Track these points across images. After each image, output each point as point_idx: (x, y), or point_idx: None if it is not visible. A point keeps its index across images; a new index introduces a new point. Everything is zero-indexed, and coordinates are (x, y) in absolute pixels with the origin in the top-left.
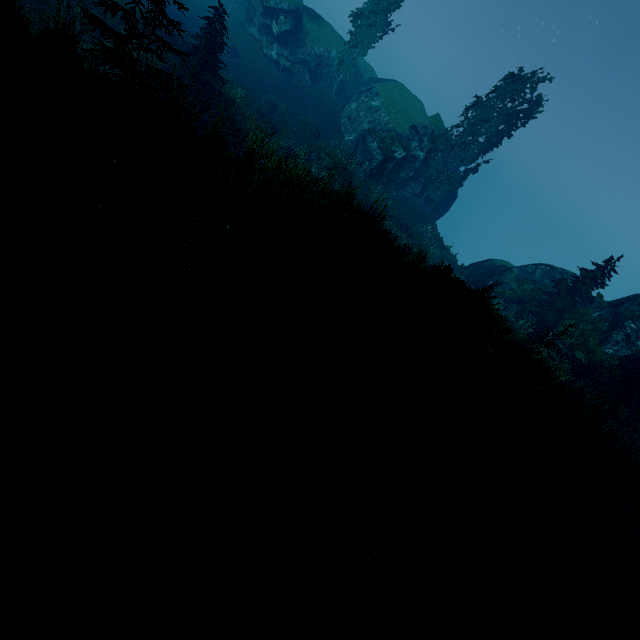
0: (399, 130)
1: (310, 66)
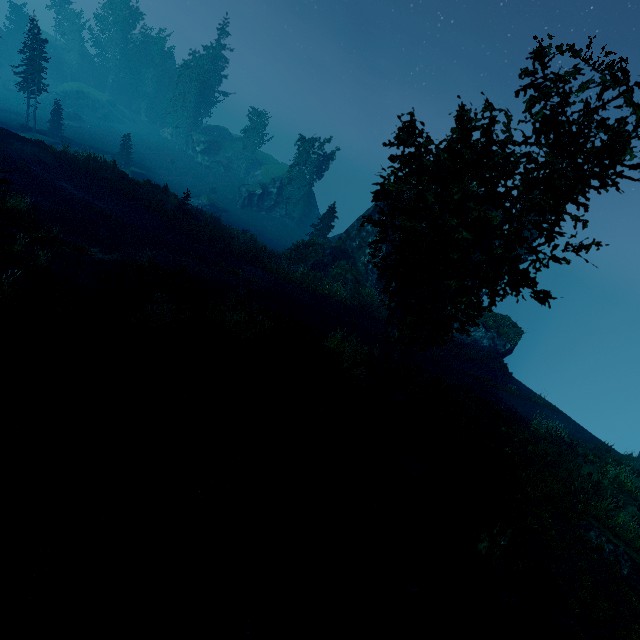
0: (265, 182)
1: (224, 163)
